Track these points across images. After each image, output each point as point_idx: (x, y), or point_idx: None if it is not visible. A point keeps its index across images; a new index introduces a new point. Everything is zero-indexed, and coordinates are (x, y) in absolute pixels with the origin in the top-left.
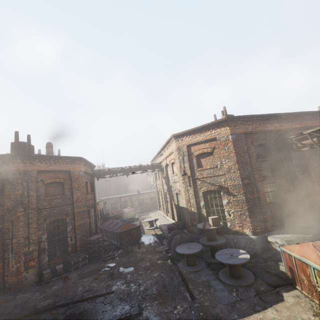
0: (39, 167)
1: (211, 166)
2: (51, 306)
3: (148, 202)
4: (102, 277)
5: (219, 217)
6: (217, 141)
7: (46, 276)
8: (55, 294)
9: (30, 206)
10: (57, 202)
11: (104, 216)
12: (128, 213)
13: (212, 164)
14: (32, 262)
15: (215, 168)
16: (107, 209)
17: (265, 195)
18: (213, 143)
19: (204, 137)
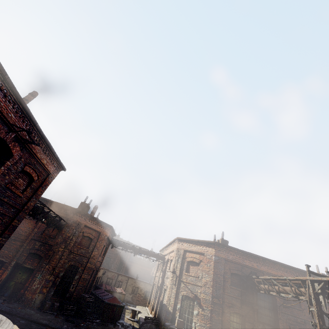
0: (87, 223)
1: (195, 275)
2: (46, 325)
3: (141, 294)
4: (81, 328)
5: (187, 326)
6: (204, 256)
7: (46, 306)
8: (49, 320)
9: (68, 247)
10: (82, 251)
11: (97, 286)
12: (118, 294)
13: (196, 273)
14: (45, 289)
15: (197, 277)
16: (102, 281)
17: (229, 323)
18: (202, 256)
19: (197, 249)
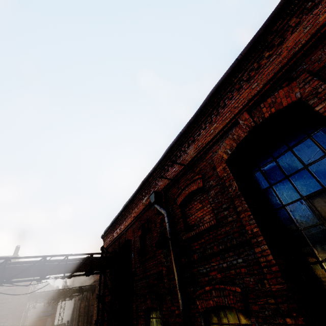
0: None
1: None
2: None
3: None
4: None
5: None
6: None
7: None
8: None
9: None
10: None
11: None
12: None
13: None
14: None
15: None
16: None
17: None
18: None
19: None
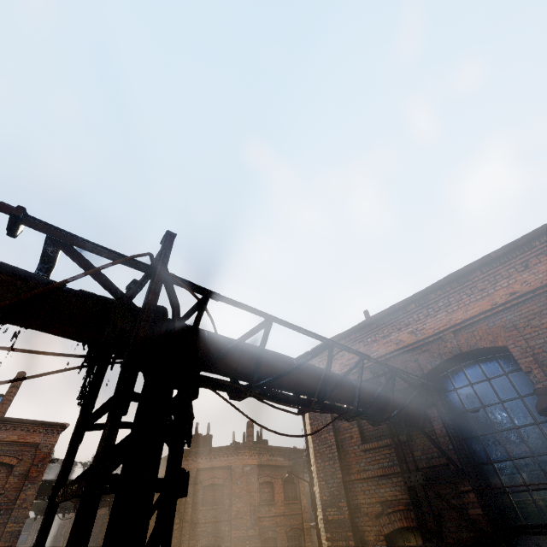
0: (199, 464)
1: None
2: None
3: None
4: None
5: None
6: None
7: None
8: None
9: (185, 517)
10: (213, 514)
11: None
12: None
13: None
14: None
15: None
16: None
17: None
18: None
19: None
